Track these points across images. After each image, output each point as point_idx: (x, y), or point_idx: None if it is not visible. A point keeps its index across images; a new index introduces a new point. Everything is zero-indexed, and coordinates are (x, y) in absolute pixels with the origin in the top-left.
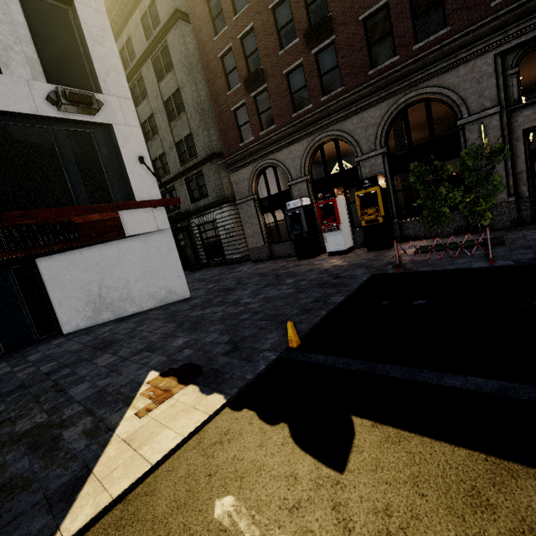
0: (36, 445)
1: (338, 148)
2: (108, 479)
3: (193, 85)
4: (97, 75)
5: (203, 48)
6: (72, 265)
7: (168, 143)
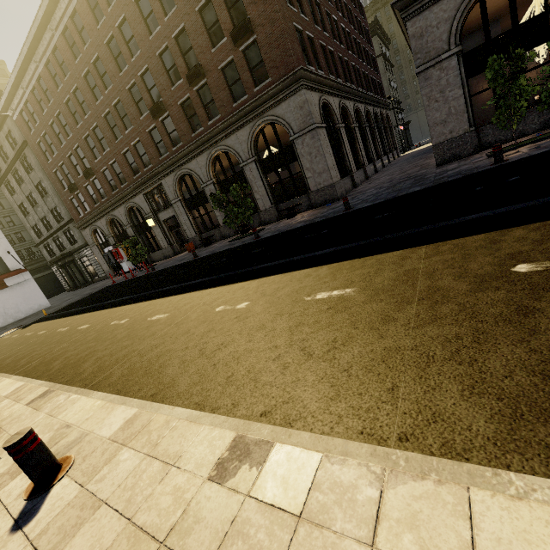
0: None
1: (119, 221)
2: None
3: (48, 181)
4: None
5: (45, 166)
6: None
7: (46, 210)
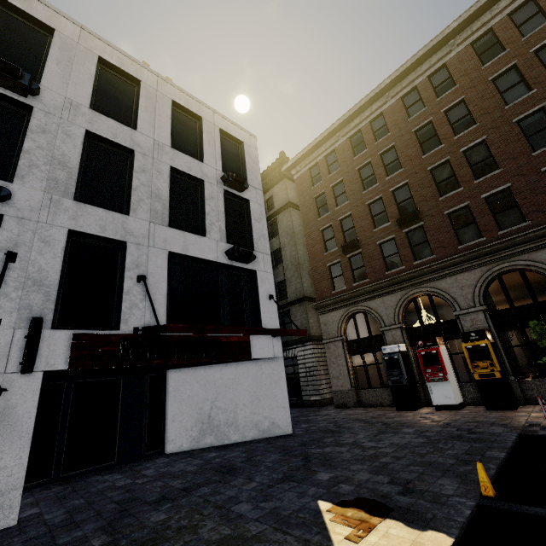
0: None
1: (433, 302)
2: None
3: (293, 246)
4: (253, 239)
5: (308, 224)
6: (195, 379)
7: None
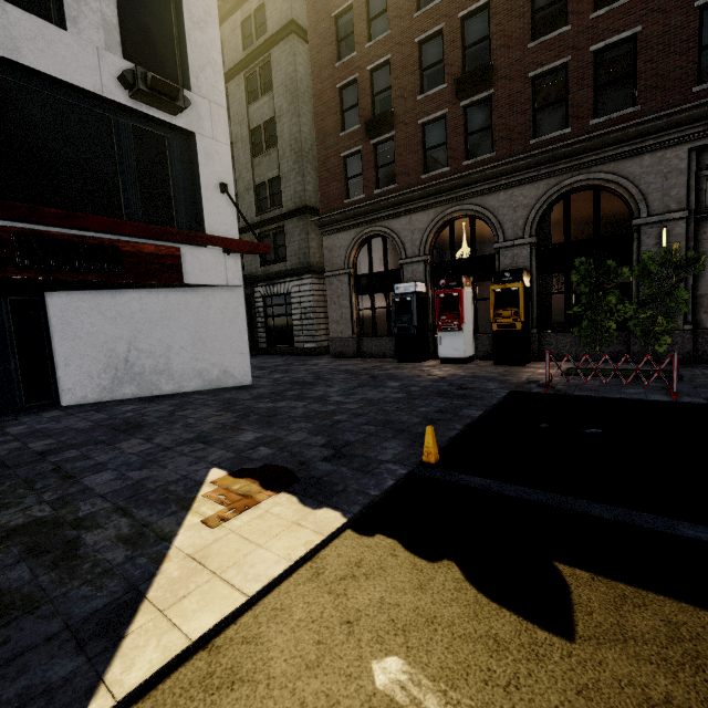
0: (38, 548)
1: (474, 228)
2: (176, 610)
3: (295, 117)
4: (189, 67)
5: (319, 73)
6: (96, 310)
7: (245, 183)
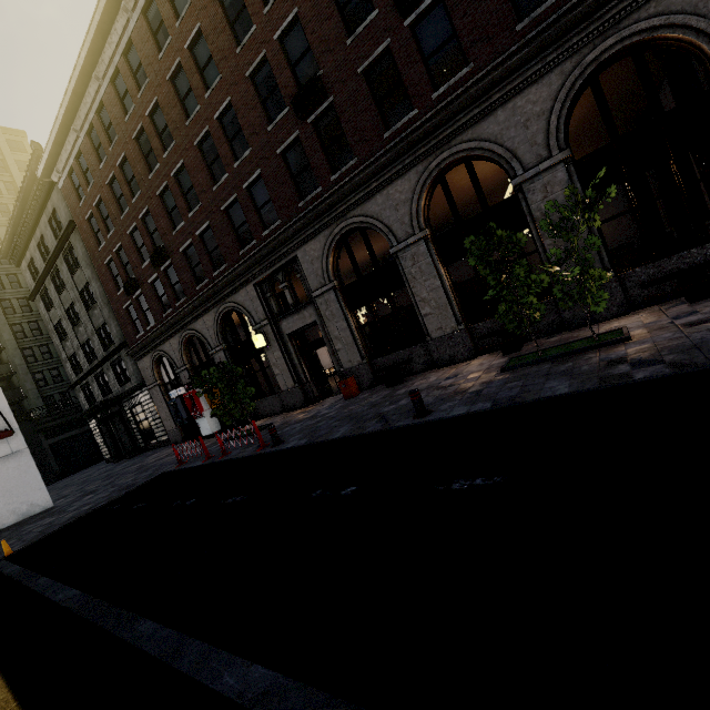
0: None
1: (202, 341)
2: None
3: (98, 281)
4: None
5: (94, 255)
6: None
7: (90, 330)
